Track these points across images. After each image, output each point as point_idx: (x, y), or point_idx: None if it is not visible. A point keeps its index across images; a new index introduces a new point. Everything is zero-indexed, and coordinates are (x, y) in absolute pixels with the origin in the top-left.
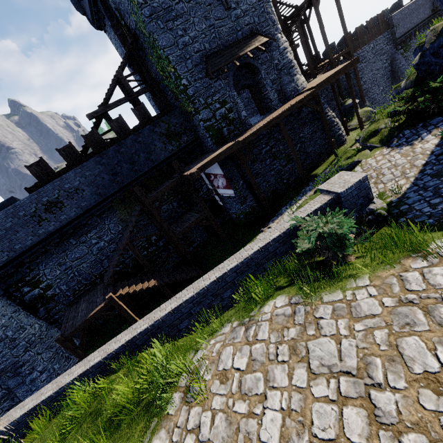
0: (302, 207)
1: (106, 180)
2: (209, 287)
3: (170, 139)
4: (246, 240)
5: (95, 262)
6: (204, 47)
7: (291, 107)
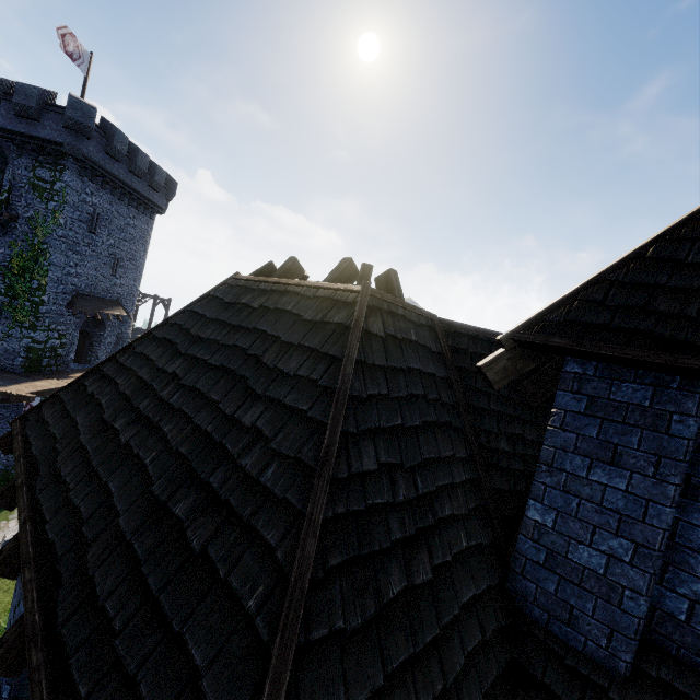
0: None
1: None
2: None
3: None
4: None
5: None
6: (81, 285)
7: None
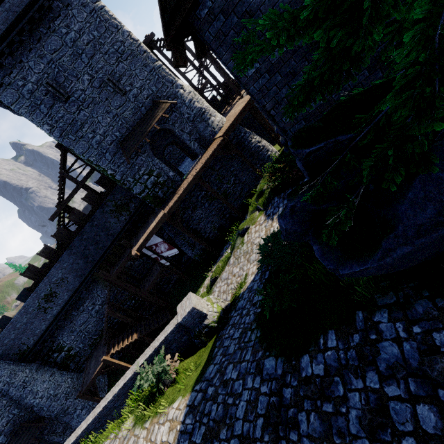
0: (167, 326)
1: (81, 263)
2: (119, 392)
3: (120, 212)
4: (199, 284)
5: (97, 321)
6: (116, 136)
7: (204, 165)
